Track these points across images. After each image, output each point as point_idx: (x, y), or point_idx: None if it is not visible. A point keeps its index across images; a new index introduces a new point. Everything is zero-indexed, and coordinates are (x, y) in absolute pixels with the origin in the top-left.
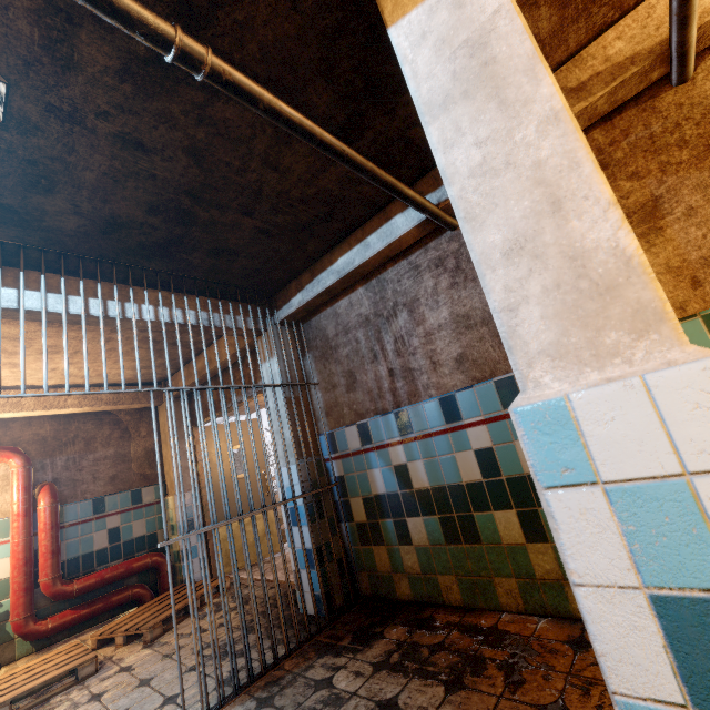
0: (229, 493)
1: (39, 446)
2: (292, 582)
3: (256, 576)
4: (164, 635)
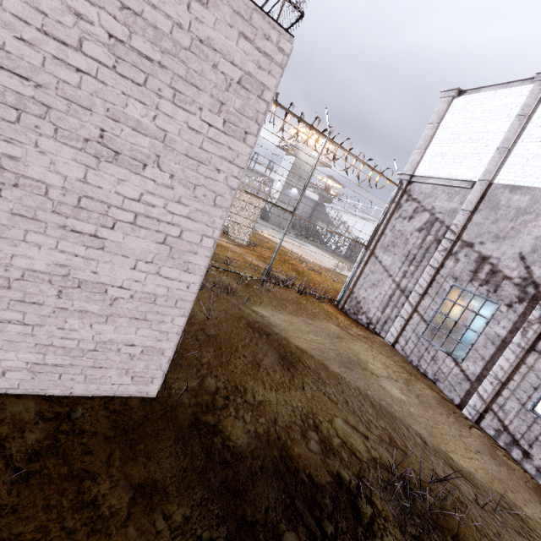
0: None
1: None
2: None
3: None
4: None
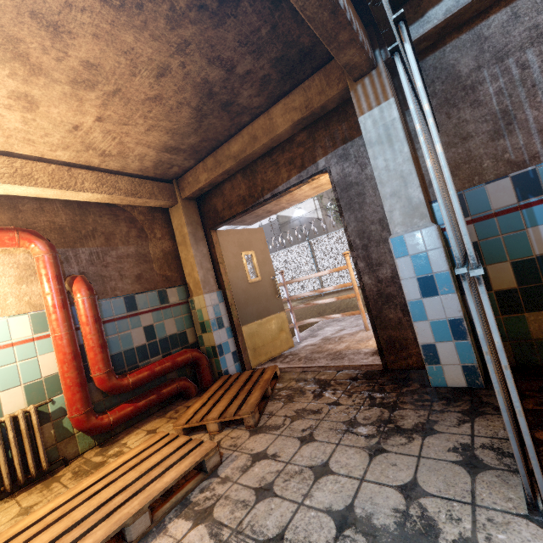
0: (247, 295)
1: (57, 236)
2: (356, 366)
3: (297, 365)
4: (261, 419)
